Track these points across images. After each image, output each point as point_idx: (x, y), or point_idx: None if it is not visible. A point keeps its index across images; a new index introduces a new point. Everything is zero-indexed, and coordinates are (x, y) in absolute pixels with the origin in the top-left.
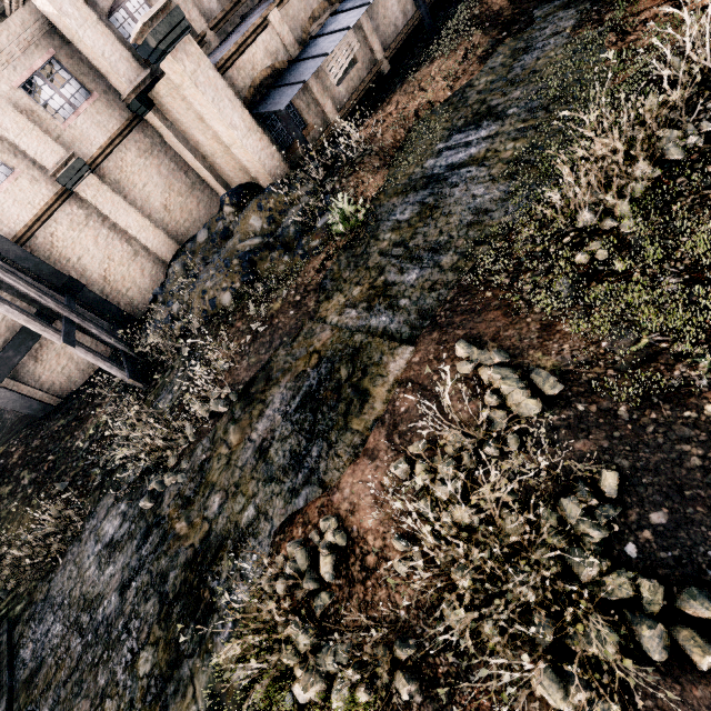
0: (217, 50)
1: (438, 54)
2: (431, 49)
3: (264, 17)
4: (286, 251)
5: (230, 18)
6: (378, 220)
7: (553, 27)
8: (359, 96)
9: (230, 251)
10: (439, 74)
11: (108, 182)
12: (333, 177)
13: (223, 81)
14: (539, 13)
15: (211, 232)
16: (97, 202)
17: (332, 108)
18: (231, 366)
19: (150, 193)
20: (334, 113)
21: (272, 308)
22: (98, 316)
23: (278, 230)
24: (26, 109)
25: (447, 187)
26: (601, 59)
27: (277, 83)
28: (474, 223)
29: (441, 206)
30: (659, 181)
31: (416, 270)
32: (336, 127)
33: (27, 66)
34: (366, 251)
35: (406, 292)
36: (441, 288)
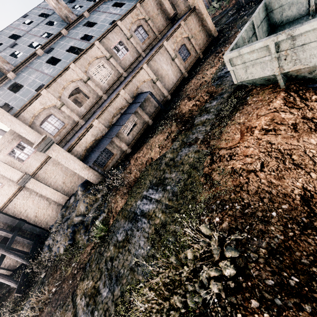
0: (80, 129)
1: (160, 131)
2: (160, 125)
3: (90, 124)
4: (85, 231)
5: (89, 112)
6: (114, 232)
7: (196, 135)
8: (138, 136)
9: (71, 220)
10: (157, 143)
11: (40, 179)
12: (110, 192)
13: (70, 154)
14: (195, 121)
15: (76, 198)
16: (34, 188)
17: (125, 145)
18: (44, 306)
19: (57, 179)
20: (126, 147)
21: (68, 272)
22: (27, 238)
23: (85, 217)
24: (9, 161)
25: (136, 228)
26: (201, 174)
27: (94, 148)
28: (132, 270)
29: (130, 242)
30: (184, 316)
31: (107, 289)
32: (127, 151)
33: (11, 147)
34: (103, 253)
35: (99, 305)
36: (107, 316)
